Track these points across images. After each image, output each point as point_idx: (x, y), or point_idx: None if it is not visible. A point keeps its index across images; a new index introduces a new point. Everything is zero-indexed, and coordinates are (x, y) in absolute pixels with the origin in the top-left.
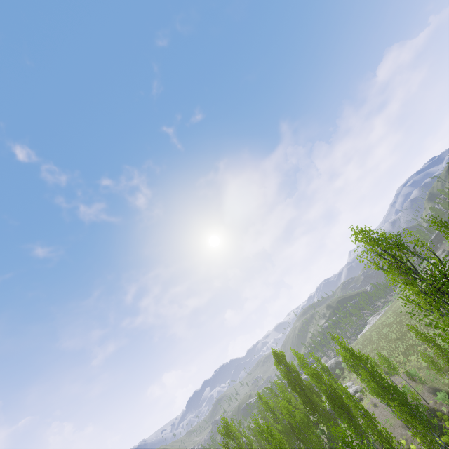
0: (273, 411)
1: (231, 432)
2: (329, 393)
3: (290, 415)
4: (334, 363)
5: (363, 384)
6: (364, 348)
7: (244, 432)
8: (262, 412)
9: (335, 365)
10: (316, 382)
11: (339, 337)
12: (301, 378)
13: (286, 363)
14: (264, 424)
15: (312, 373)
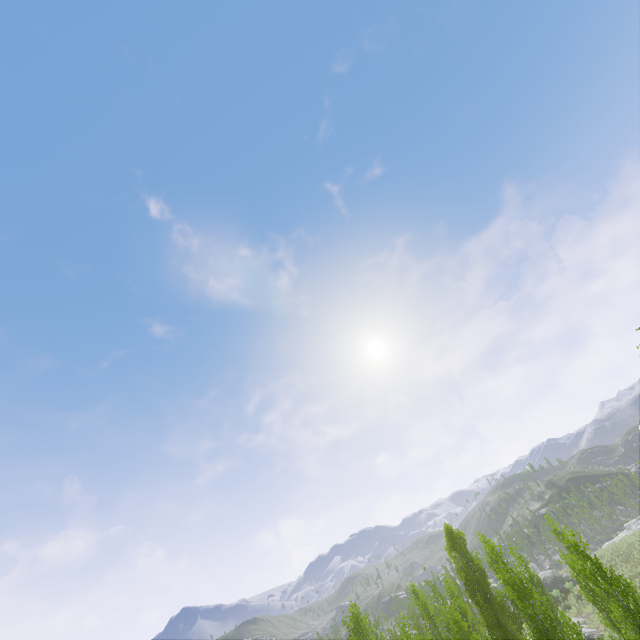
0: (433, 621)
1: (362, 630)
2: (539, 625)
3: (463, 638)
4: (552, 577)
5: (604, 628)
6: (614, 568)
7: (382, 637)
8: (415, 616)
9: (552, 581)
10: (518, 597)
11: (573, 534)
12: (489, 584)
13: (466, 552)
14: (417, 636)
15: (512, 581)
